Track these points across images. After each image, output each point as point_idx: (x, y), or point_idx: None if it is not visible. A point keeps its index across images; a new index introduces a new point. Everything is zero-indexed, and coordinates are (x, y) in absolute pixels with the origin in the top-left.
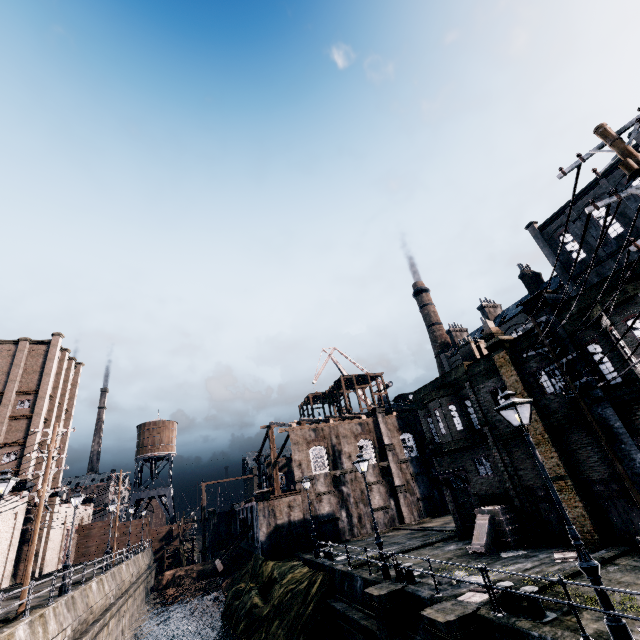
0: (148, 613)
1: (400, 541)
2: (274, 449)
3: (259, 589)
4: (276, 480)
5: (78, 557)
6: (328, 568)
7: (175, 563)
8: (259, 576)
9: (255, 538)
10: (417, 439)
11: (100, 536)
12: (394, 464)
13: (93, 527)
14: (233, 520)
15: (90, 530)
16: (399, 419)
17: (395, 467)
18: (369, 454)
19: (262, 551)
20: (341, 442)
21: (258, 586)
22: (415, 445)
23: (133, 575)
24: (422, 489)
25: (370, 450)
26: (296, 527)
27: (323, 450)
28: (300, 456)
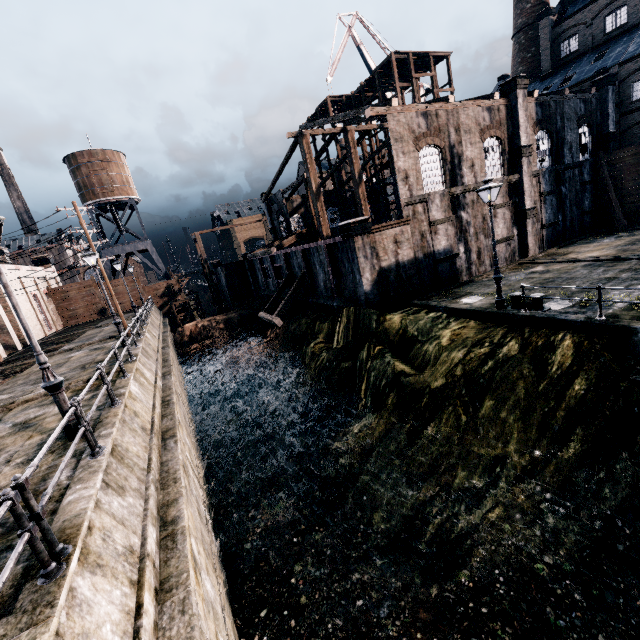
0: (182, 363)
1: (620, 276)
2: (314, 171)
3: (391, 351)
4: (322, 216)
5: (67, 320)
6: (580, 325)
7: (189, 316)
8: (381, 335)
9: (321, 288)
10: (554, 141)
11: (83, 298)
12: (528, 178)
13: (68, 290)
14: (249, 271)
15: (66, 293)
16: (538, 105)
17: (528, 183)
18: (494, 163)
19: (368, 304)
20: (462, 141)
21: (387, 348)
22: (549, 151)
23: (160, 340)
24: (548, 214)
25: (496, 157)
26: (406, 270)
27: (436, 154)
28: (406, 163)
